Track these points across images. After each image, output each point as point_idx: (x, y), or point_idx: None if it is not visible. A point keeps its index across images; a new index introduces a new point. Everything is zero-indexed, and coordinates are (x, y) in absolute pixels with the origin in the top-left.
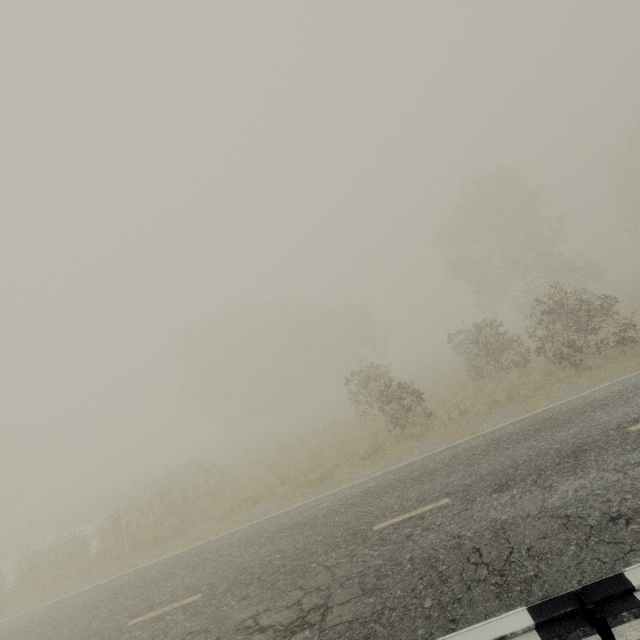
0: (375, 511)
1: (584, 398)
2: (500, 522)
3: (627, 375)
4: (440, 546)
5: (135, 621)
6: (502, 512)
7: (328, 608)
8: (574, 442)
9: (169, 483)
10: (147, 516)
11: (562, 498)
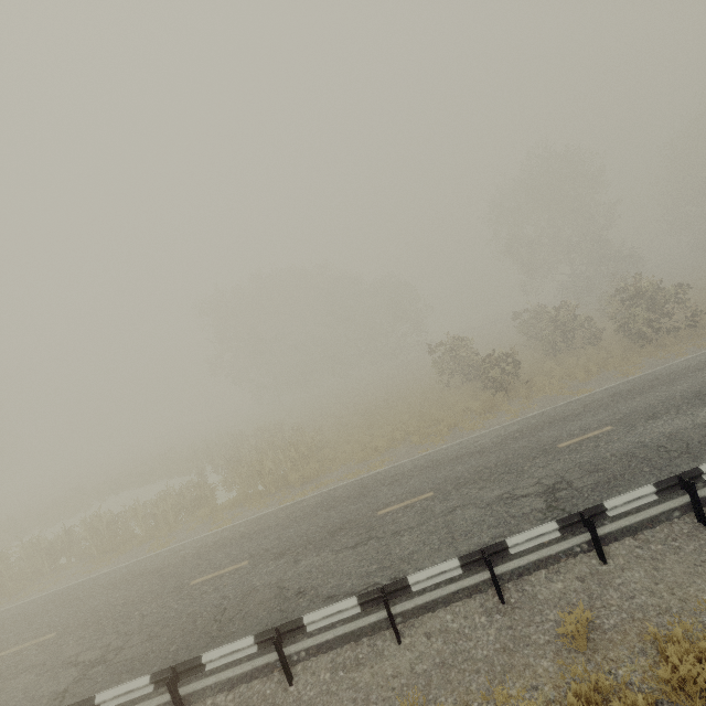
0: (546, 439)
1: (677, 366)
2: (667, 433)
3: (702, 351)
4: (630, 447)
5: (384, 511)
6: (664, 429)
7: (569, 481)
8: (692, 391)
9: (262, 442)
10: (286, 462)
11: (705, 418)
